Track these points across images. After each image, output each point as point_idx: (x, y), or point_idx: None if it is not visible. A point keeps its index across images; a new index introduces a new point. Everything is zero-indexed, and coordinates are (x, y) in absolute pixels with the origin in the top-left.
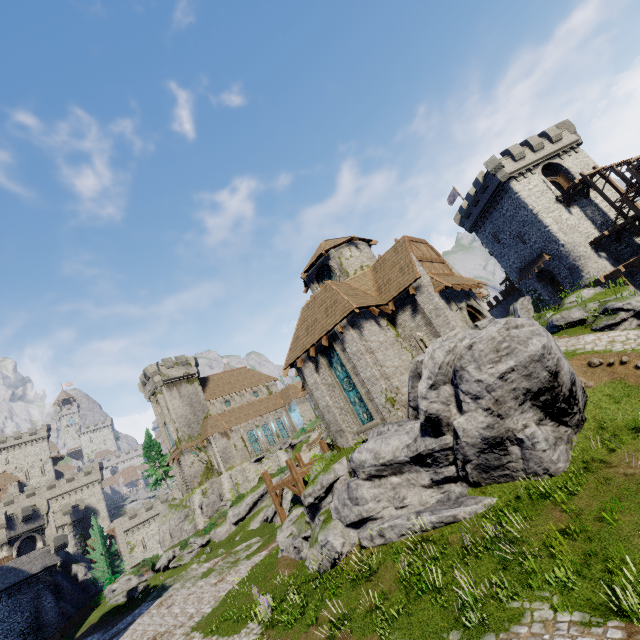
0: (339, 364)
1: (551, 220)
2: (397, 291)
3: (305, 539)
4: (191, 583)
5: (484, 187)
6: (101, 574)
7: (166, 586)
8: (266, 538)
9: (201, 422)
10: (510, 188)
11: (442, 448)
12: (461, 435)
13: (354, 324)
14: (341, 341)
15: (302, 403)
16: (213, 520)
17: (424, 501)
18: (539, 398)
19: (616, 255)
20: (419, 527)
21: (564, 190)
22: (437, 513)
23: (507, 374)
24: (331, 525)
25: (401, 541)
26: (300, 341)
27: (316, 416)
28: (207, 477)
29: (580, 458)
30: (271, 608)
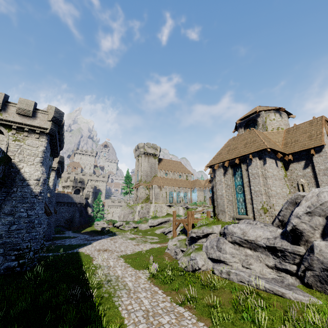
0: (239, 176)
1: None
2: (300, 149)
3: (181, 251)
4: (125, 238)
5: None
6: (95, 216)
7: (115, 234)
8: (161, 240)
9: (152, 177)
10: None
11: (293, 252)
12: (316, 252)
13: (261, 157)
14: (247, 164)
15: (200, 191)
16: (142, 220)
17: (263, 273)
18: None
19: None
20: (257, 285)
21: None
22: (271, 284)
23: None
24: (200, 252)
25: (239, 284)
26: (221, 155)
27: (204, 200)
28: (145, 201)
29: None
30: (156, 270)
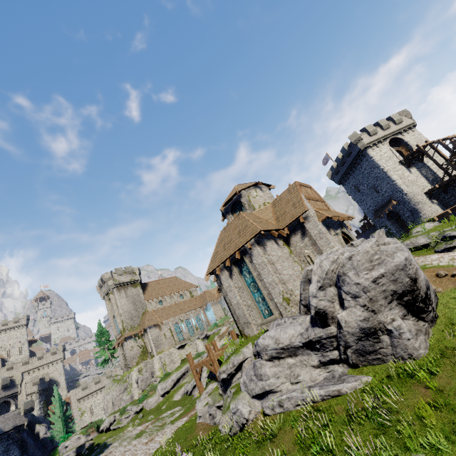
0: (247, 272)
1: (397, 176)
2: (291, 220)
3: (218, 408)
4: (127, 442)
5: (348, 153)
6: (57, 433)
7: (107, 444)
8: (186, 407)
9: (140, 316)
10: (367, 154)
11: (328, 336)
12: (343, 326)
13: (259, 242)
14: (249, 255)
15: (215, 304)
16: (146, 392)
17: (314, 378)
18: (403, 298)
19: (444, 202)
20: (312, 398)
21: (405, 156)
22: (325, 388)
23: (379, 279)
24: (240, 396)
25: (296, 410)
26: (219, 255)
27: (225, 314)
28: (143, 358)
29: (436, 346)
30: None
